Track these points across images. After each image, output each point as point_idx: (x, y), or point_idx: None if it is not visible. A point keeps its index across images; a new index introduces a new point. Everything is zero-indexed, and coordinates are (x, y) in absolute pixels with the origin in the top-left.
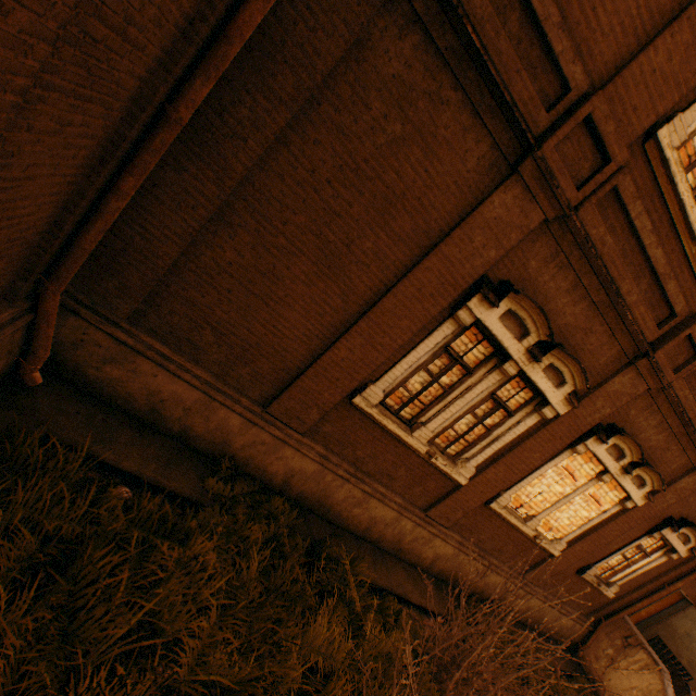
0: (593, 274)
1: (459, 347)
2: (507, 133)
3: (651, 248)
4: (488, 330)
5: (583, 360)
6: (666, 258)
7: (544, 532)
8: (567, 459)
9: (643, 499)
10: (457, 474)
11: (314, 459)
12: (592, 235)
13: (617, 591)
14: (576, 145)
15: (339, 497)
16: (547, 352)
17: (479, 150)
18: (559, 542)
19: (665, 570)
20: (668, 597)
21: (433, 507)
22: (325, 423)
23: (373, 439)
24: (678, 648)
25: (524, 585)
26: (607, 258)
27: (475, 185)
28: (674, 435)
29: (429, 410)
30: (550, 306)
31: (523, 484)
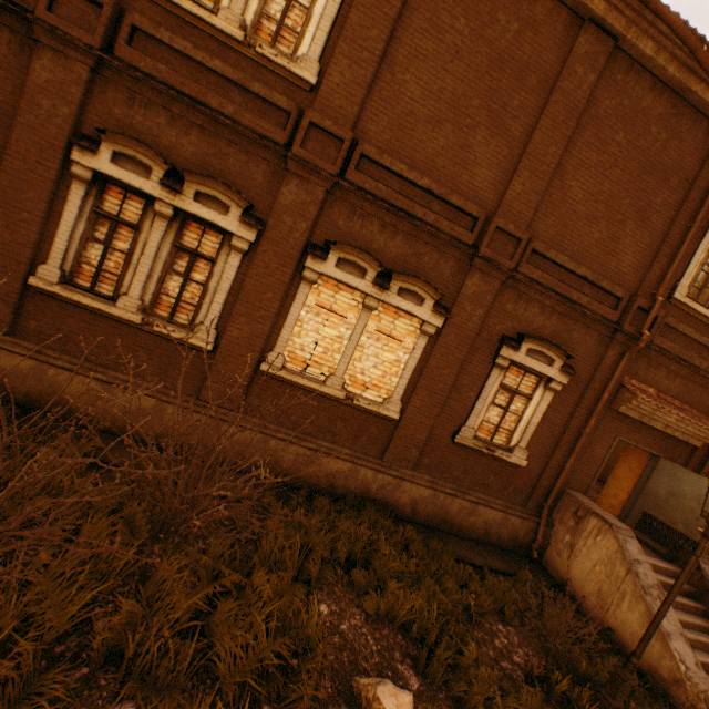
0: (175, 101)
1: (117, 211)
2: (12, 18)
3: (209, 62)
4: (110, 176)
5: (241, 184)
6: (239, 69)
7: (364, 394)
8: (314, 295)
9: (437, 317)
10: (195, 339)
11: (24, 354)
12: (144, 69)
13: (534, 459)
14: (73, 6)
15: (74, 392)
16: (185, 182)
17: (4, 39)
18: (389, 400)
19: (571, 413)
20: (639, 464)
21: (202, 389)
22: (29, 321)
23: (89, 326)
24: (668, 515)
25: (387, 469)
26: (174, 83)
27: (20, 65)
28: (411, 235)
29: (124, 279)
30: (165, 143)
31: (286, 336)
